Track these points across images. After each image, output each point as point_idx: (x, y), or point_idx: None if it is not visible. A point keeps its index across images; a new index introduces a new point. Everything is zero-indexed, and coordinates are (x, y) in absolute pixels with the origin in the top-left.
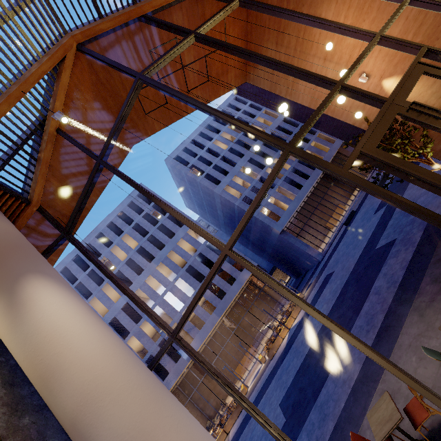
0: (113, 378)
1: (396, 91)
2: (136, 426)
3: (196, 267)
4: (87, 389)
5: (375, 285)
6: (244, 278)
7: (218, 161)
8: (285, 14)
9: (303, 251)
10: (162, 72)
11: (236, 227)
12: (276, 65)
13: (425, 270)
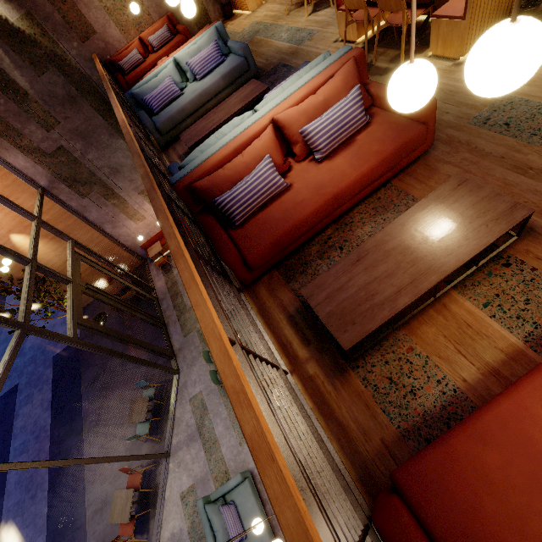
0: None
1: (74, 273)
2: None
3: None
4: None
5: (14, 446)
6: None
7: None
8: None
9: None
10: None
11: None
12: None
13: (74, 399)
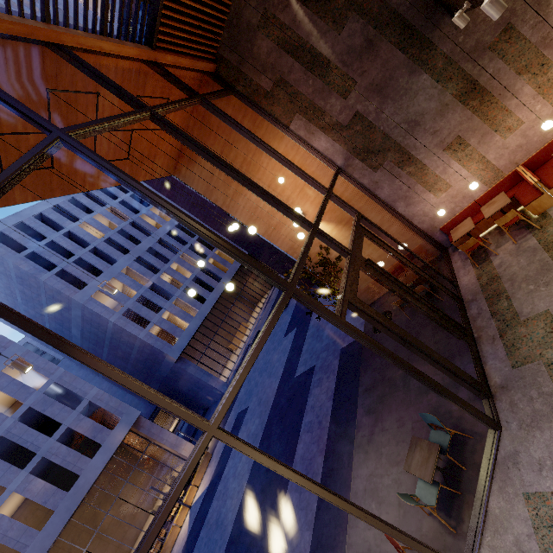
0: None
1: (355, 246)
2: None
3: (15, 437)
4: None
5: (304, 421)
6: (117, 439)
7: (86, 253)
8: (253, 138)
9: (205, 384)
10: (60, 124)
11: (229, 391)
12: (256, 188)
13: (351, 399)
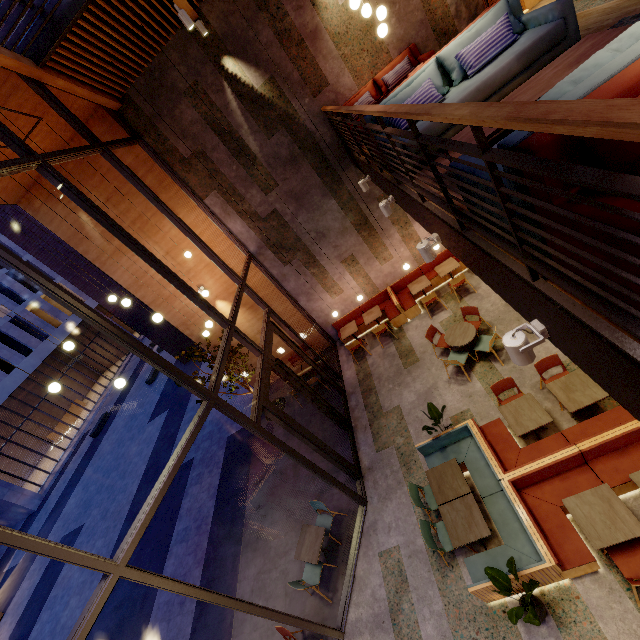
0: None
1: (267, 345)
2: None
3: None
4: None
5: (177, 529)
6: None
7: None
8: (166, 210)
9: None
10: None
11: (142, 519)
12: (174, 278)
13: (239, 494)
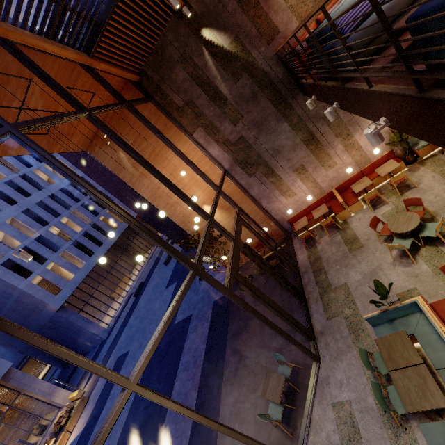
0: None
1: (237, 233)
2: None
3: None
4: None
5: (182, 361)
6: None
7: None
8: (167, 142)
9: (86, 331)
10: None
11: (147, 352)
12: (171, 185)
13: (221, 342)
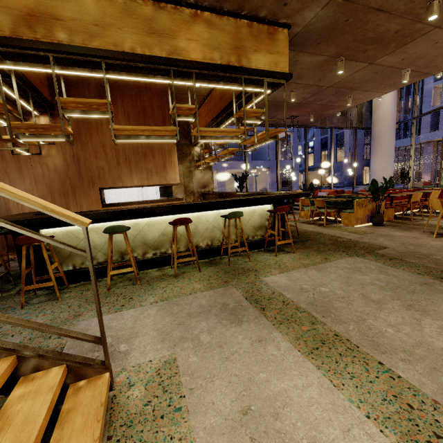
0: (385, 120)
1: None
2: (381, 132)
3: None
4: (379, 118)
5: None
6: None
7: None
8: None
9: None
10: None
11: None
12: None
13: None
